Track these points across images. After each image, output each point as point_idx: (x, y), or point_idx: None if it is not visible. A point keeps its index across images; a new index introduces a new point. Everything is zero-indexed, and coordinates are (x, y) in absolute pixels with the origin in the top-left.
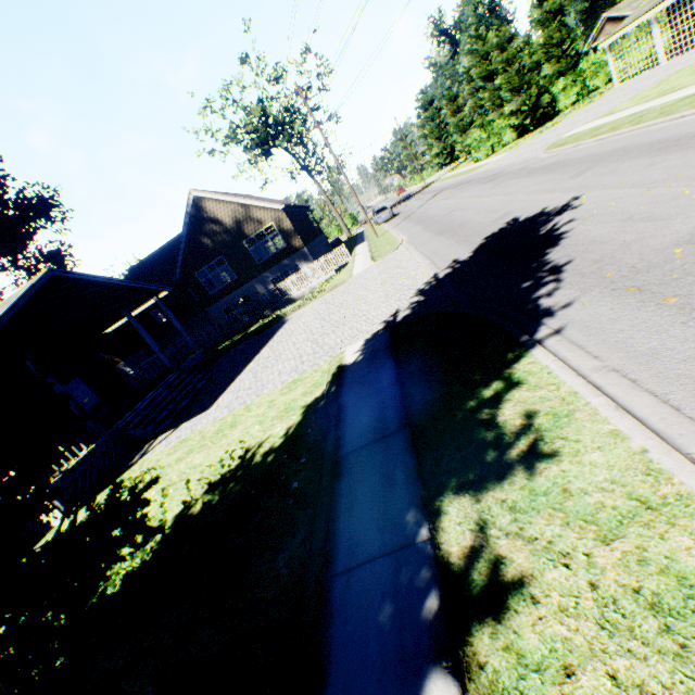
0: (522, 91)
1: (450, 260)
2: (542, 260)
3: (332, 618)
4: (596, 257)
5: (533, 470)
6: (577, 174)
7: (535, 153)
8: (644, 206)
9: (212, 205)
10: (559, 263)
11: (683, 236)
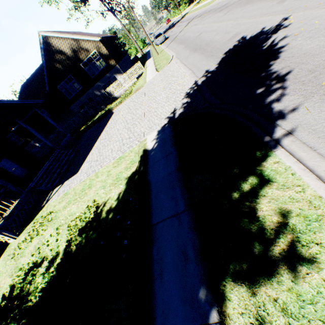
0: None
1: (203, 70)
2: (268, 70)
3: None
4: (311, 68)
5: (297, 273)
6: None
7: None
8: None
9: (55, 41)
10: (282, 73)
11: None
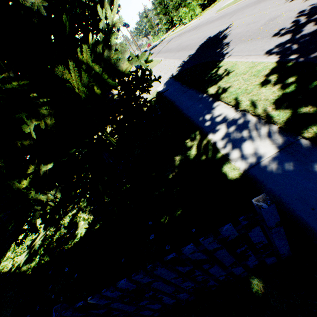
0: None
1: (187, 56)
2: (222, 43)
3: (187, 114)
4: (239, 37)
5: (228, 75)
6: (230, 17)
7: (212, 15)
8: (252, 20)
9: None
10: (228, 42)
11: (263, 24)
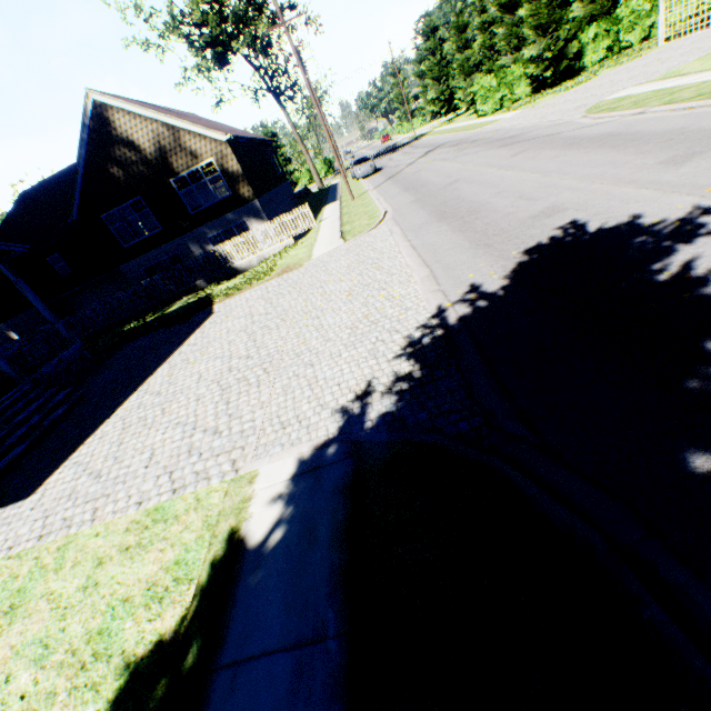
0: (549, 31)
1: (465, 281)
2: None
3: None
4: None
5: None
6: (673, 159)
7: (569, 116)
8: None
9: (123, 119)
10: None
11: None
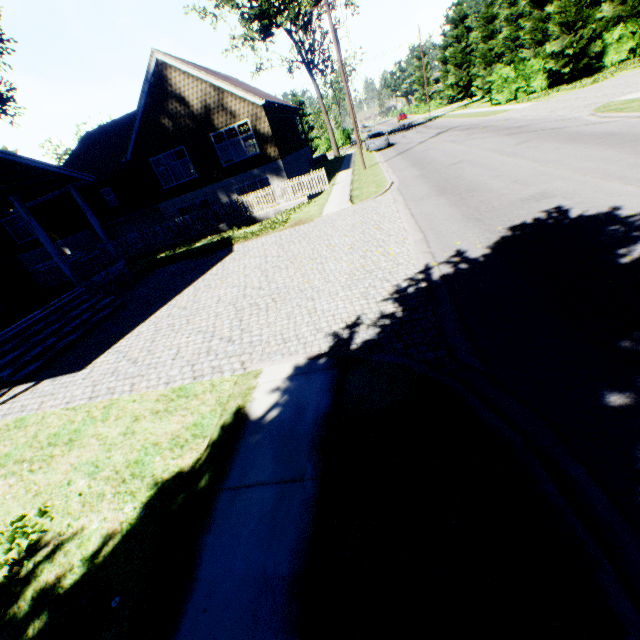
0: (574, 29)
1: (452, 247)
2: None
3: None
4: None
5: None
6: None
7: (578, 112)
8: None
9: (178, 78)
10: None
11: None
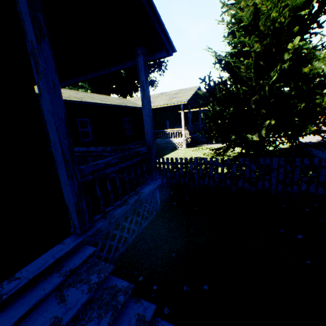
0: None
1: None
2: None
3: None
4: None
5: None
6: None
7: None
8: None
9: None
10: None
11: None
